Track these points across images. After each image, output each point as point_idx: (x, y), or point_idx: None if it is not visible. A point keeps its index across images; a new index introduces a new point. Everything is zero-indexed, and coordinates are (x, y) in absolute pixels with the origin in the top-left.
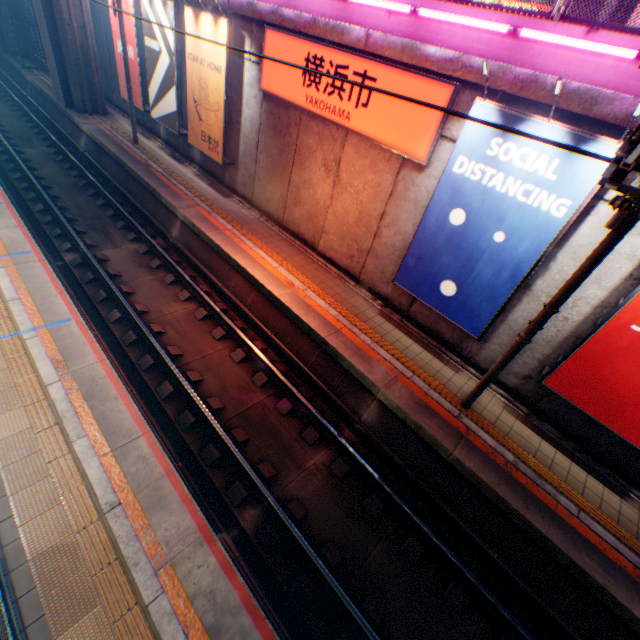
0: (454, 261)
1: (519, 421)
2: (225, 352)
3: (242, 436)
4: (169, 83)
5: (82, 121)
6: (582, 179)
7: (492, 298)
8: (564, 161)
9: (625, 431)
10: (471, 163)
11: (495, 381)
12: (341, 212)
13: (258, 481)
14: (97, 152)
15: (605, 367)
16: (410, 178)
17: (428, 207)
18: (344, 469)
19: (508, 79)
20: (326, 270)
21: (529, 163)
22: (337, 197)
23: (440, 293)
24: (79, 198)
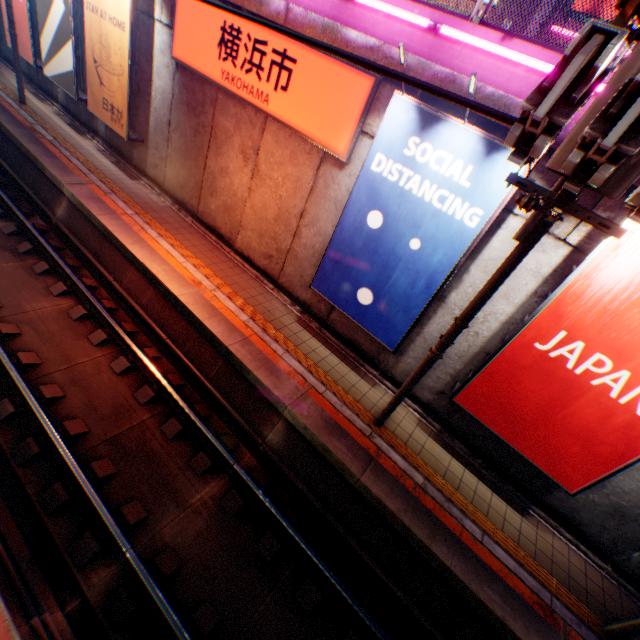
0: (371, 267)
1: (432, 438)
2: (104, 361)
3: (107, 469)
4: (65, 35)
5: None
6: (494, 188)
7: (408, 309)
8: (478, 168)
9: (527, 450)
10: (389, 162)
11: (411, 396)
12: (260, 206)
13: (116, 531)
14: None
15: (511, 385)
16: (331, 175)
17: (346, 207)
18: (238, 503)
19: (428, 76)
20: (243, 270)
21: (445, 167)
22: (256, 189)
23: (357, 301)
24: None
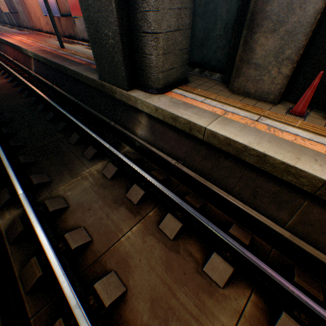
0: None
1: (88, 49)
2: None
3: None
4: None
5: None
6: None
7: None
8: None
9: None
10: None
11: (87, 42)
12: (35, 2)
13: None
14: None
15: None
16: None
17: None
18: (11, 80)
19: None
20: (46, 37)
21: None
22: None
23: None
24: None
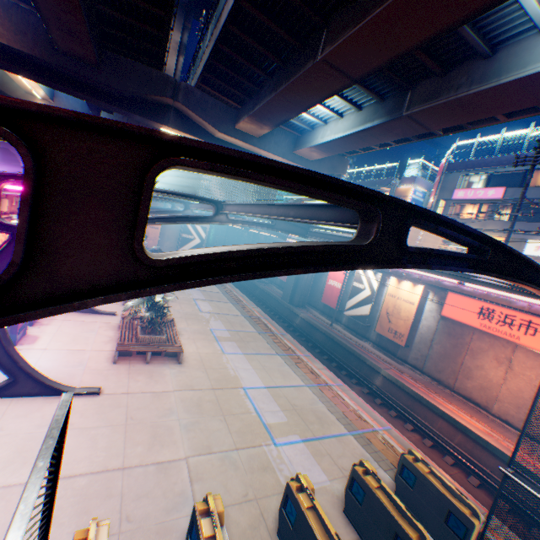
0: None
1: None
2: (460, 474)
3: None
4: (366, 301)
5: (298, 310)
6: None
7: None
8: None
9: None
10: None
11: None
12: (514, 388)
13: None
14: (308, 327)
15: None
16: None
17: None
18: None
19: None
20: (504, 427)
21: None
22: (508, 378)
23: None
24: (312, 352)
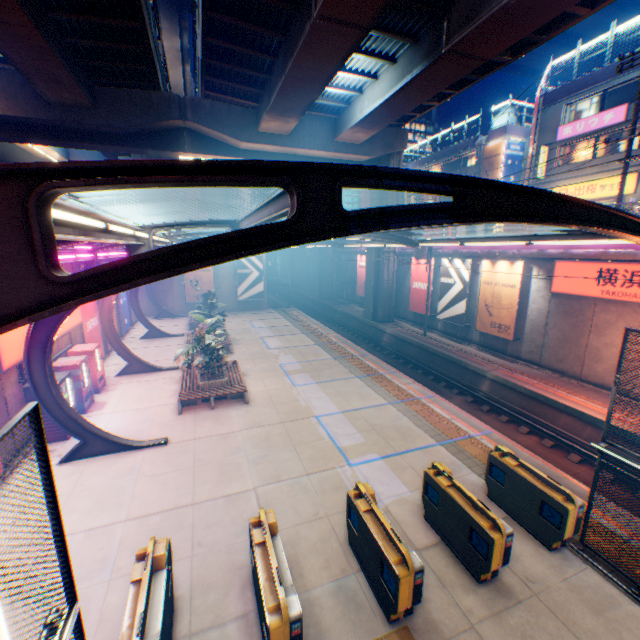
0: None
1: None
2: (588, 472)
3: None
4: (459, 298)
5: (384, 326)
6: None
7: None
8: None
9: None
10: None
11: None
12: None
13: None
14: (397, 342)
15: None
16: None
17: None
18: None
19: None
20: None
21: None
22: None
23: None
24: (404, 369)
